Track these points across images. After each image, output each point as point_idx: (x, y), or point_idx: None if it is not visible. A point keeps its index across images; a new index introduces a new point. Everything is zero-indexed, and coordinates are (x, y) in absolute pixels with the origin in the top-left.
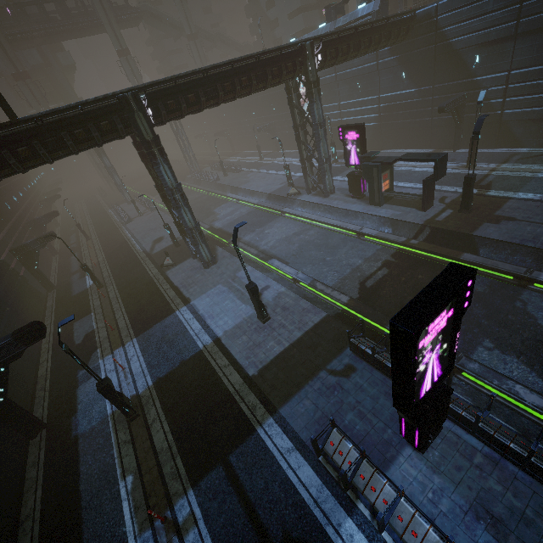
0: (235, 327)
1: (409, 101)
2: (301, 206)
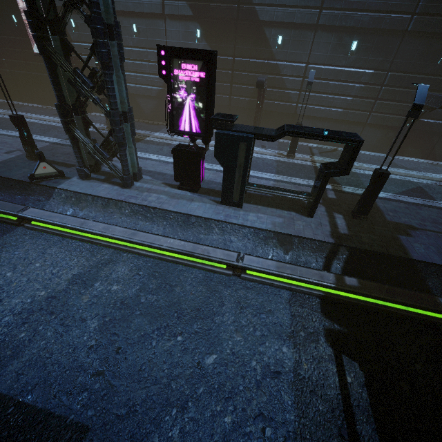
0: None
1: None
2: (73, 203)
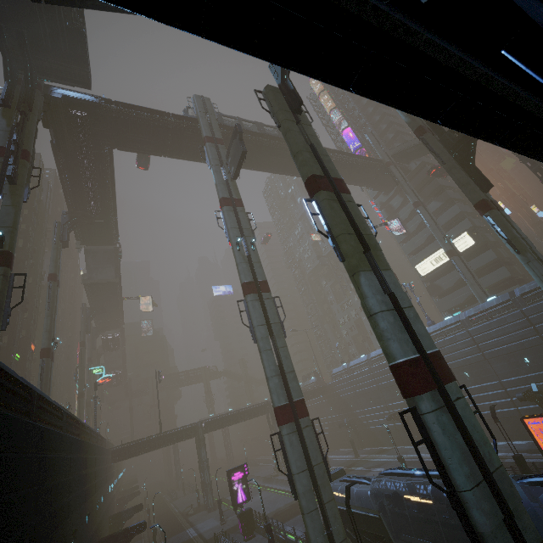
0: (209, 529)
1: (337, 420)
2: (276, 483)
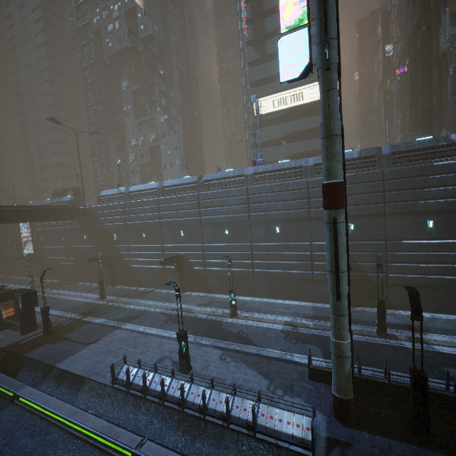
0: None
1: (89, 252)
2: None
